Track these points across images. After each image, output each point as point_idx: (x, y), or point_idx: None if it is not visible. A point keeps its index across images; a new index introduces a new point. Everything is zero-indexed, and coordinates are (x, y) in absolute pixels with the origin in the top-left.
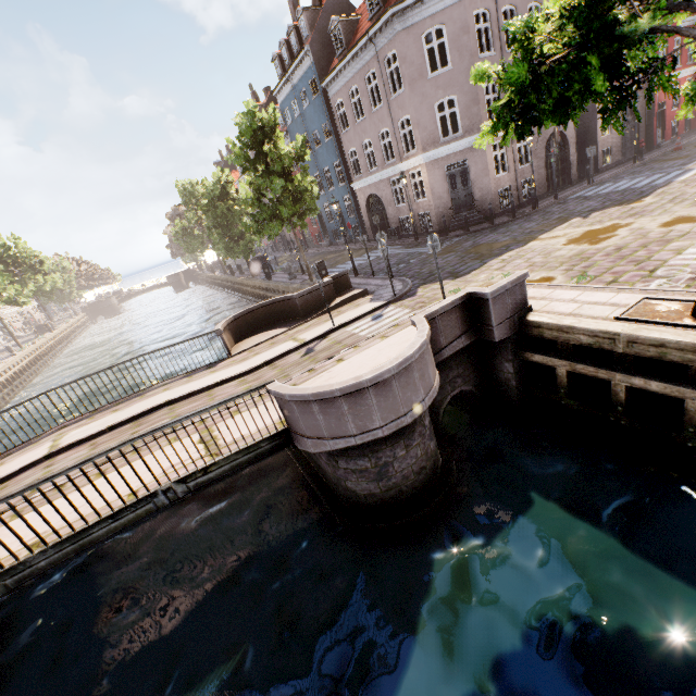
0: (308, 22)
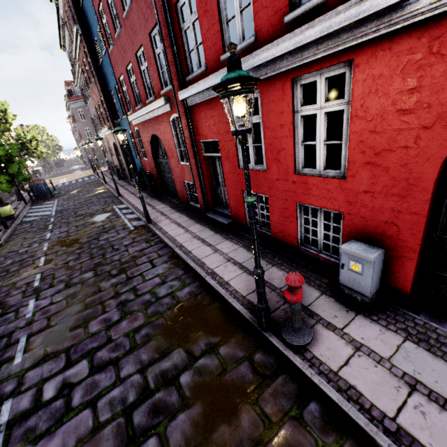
0: (67, 86)
